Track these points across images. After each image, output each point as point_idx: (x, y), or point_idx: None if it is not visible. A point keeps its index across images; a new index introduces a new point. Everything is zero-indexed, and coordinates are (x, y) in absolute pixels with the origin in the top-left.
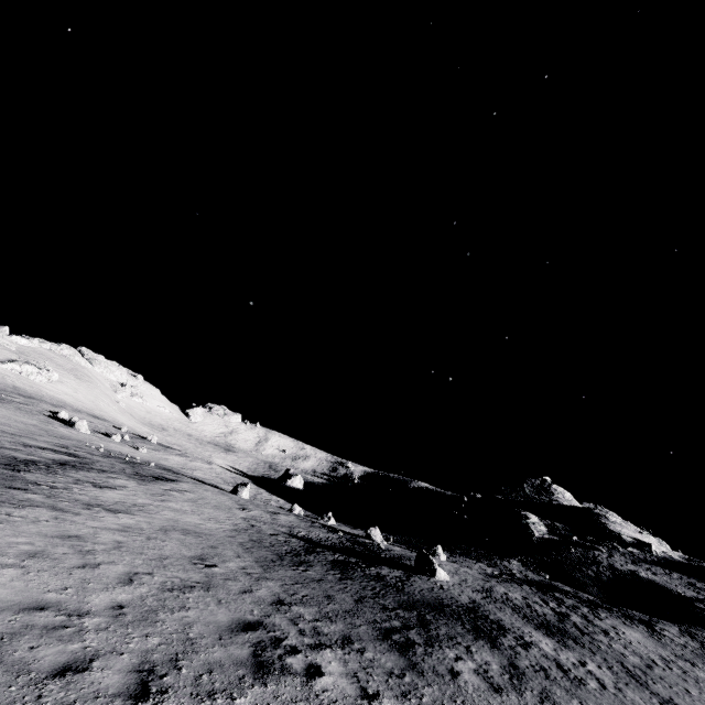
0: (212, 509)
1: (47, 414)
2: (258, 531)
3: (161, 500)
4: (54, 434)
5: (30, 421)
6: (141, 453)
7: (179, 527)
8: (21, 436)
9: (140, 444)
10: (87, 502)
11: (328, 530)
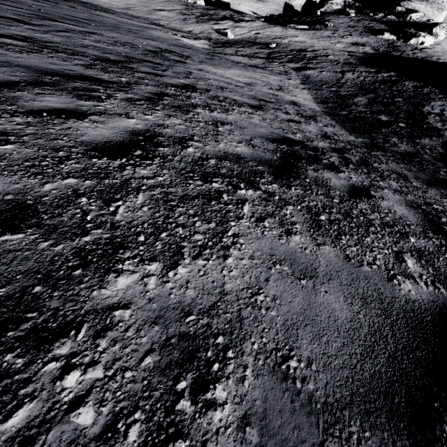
0: None
1: None
2: None
3: None
4: None
5: None
6: None
7: None
8: None
9: None
10: None
11: None
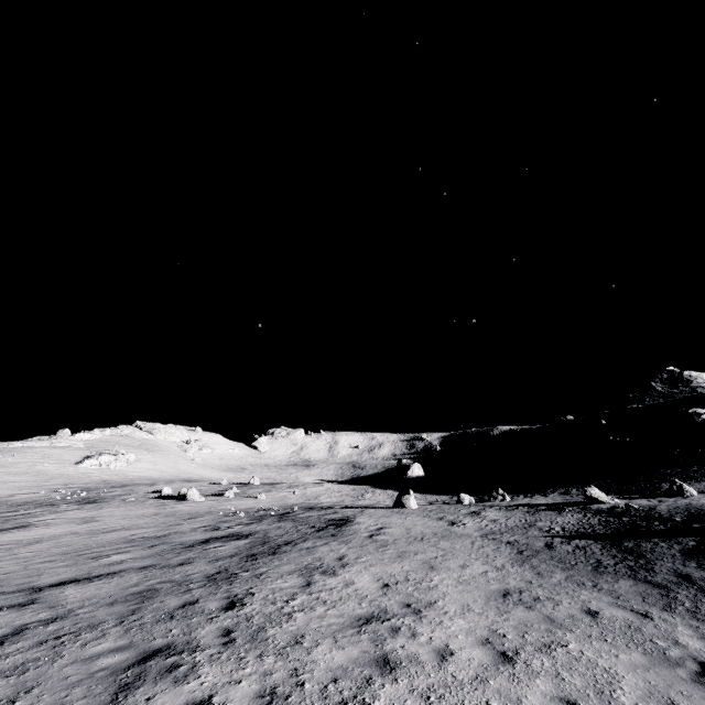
0: (442, 541)
1: (153, 496)
2: (530, 549)
3: (397, 557)
4: (183, 516)
5: (147, 511)
6: (262, 500)
7: (491, 594)
8: (167, 536)
9: (250, 491)
10: (369, 615)
11: (549, 510)
